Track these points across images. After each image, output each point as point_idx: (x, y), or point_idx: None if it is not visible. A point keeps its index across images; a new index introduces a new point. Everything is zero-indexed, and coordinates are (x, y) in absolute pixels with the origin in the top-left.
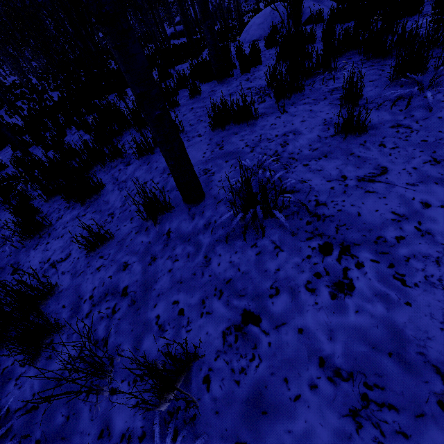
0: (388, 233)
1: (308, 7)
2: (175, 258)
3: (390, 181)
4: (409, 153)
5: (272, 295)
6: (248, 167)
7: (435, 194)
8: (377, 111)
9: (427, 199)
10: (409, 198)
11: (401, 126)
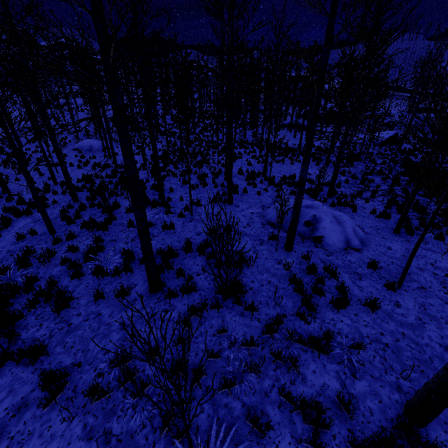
0: None
1: (323, 228)
2: None
3: None
4: None
5: None
6: None
7: None
8: None
9: None
10: None
11: None
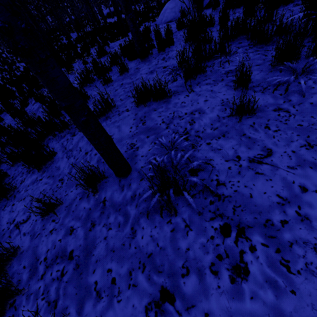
0: (275, 216)
1: None
2: (109, 226)
3: (275, 163)
4: (289, 136)
5: (184, 275)
6: (164, 143)
7: (310, 178)
8: (263, 94)
9: (304, 183)
10: (290, 182)
11: (281, 110)
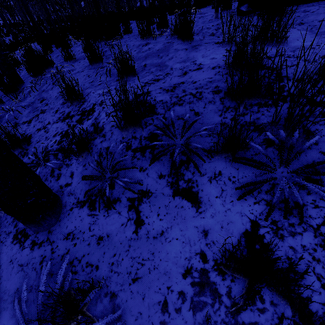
0: None
1: None
2: None
3: None
4: None
5: None
6: None
7: None
8: None
9: None
10: None
11: None
